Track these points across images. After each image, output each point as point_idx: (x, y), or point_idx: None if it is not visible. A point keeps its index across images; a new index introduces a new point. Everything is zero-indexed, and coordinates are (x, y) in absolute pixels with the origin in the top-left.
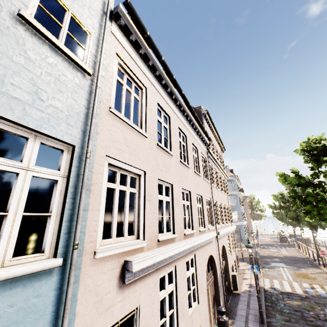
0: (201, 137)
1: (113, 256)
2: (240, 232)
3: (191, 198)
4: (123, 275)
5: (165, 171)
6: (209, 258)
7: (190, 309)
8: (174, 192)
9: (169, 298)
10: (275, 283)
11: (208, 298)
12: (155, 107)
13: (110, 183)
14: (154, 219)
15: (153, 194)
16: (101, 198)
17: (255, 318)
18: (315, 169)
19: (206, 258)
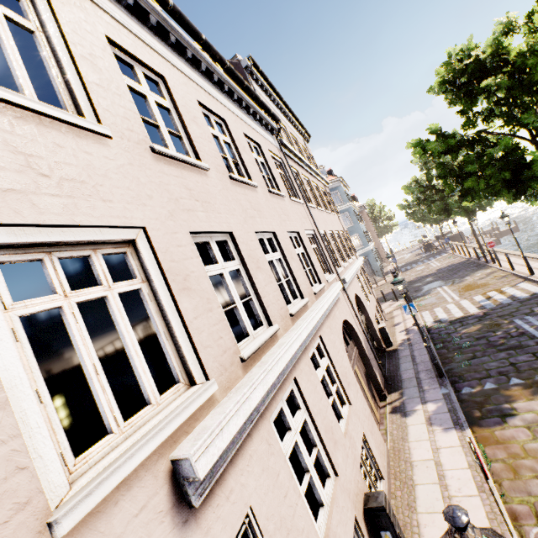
0: (258, 119)
1: (130, 479)
2: (370, 262)
3: (280, 244)
4: (183, 492)
5: (201, 209)
6: (342, 325)
7: (342, 422)
8: (242, 247)
9: (303, 431)
10: (439, 313)
11: (359, 382)
12: (104, 50)
13: (27, 301)
14: (214, 324)
15: (190, 273)
16: (4, 361)
17: (429, 373)
18: (468, 112)
19: (339, 329)
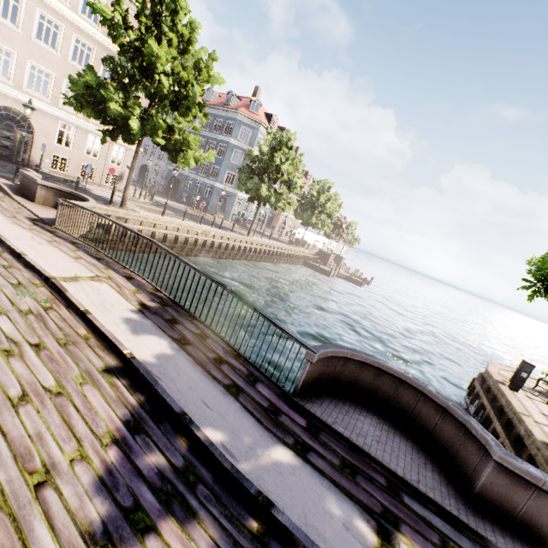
0: None
1: None
2: (227, 202)
3: None
4: None
5: None
6: None
7: None
8: None
9: None
10: (105, 194)
11: None
12: None
13: None
14: None
15: None
16: None
17: None
18: None
19: None
